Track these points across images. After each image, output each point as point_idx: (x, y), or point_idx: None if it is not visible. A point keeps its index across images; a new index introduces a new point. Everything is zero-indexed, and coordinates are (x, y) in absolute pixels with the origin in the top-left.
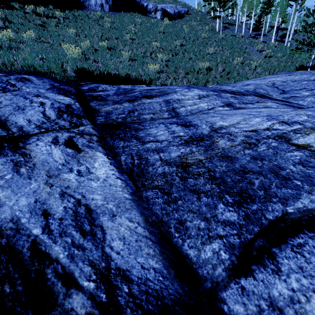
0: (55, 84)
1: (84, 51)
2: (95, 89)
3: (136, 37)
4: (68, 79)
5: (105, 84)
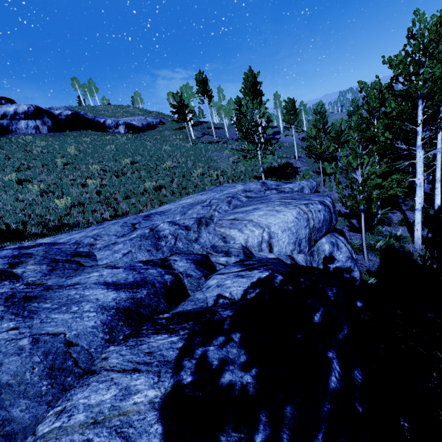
0: None
1: None
2: None
3: (75, 160)
4: None
5: None
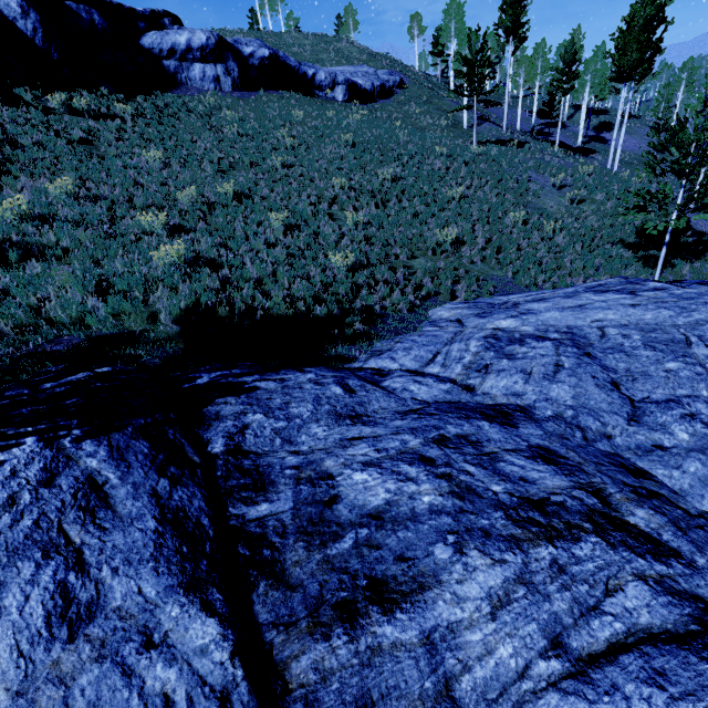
0: (161, 486)
1: (185, 212)
2: (240, 444)
3: (295, 158)
4: (165, 354)
5: (253, 396)
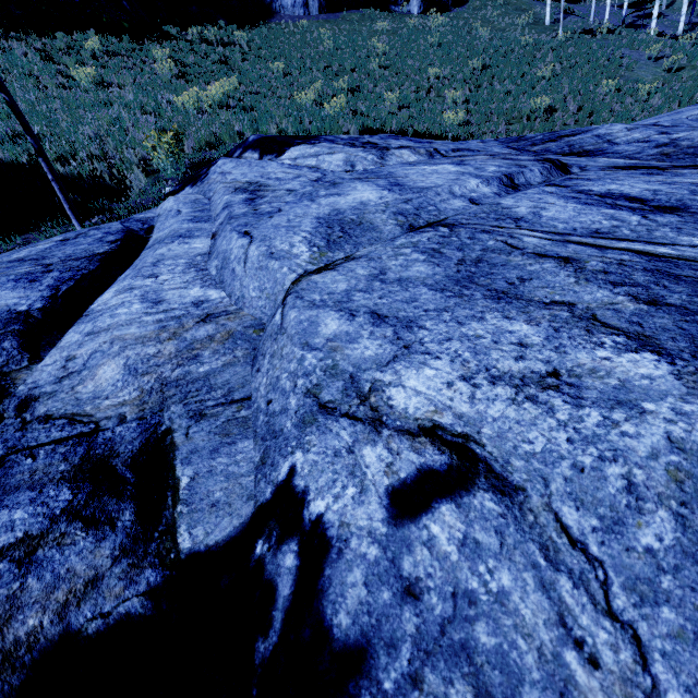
0: None
1: (316, 102)
2: None
3: (388, 61)
4: None
5: None
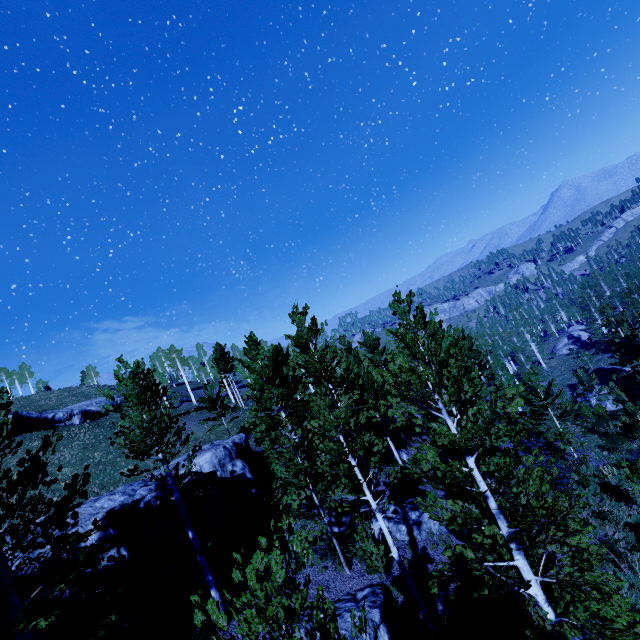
0: None
1: None
2: None
3: None
4: None
5: None
